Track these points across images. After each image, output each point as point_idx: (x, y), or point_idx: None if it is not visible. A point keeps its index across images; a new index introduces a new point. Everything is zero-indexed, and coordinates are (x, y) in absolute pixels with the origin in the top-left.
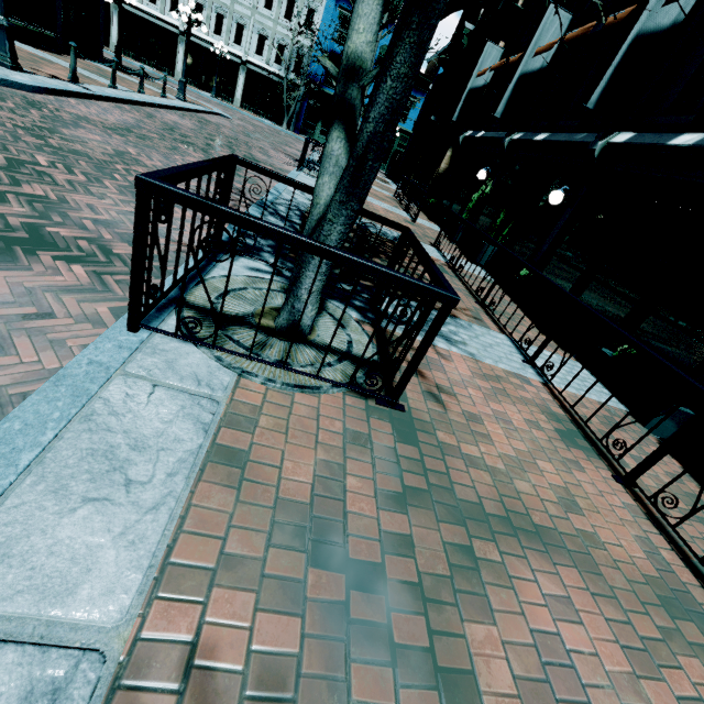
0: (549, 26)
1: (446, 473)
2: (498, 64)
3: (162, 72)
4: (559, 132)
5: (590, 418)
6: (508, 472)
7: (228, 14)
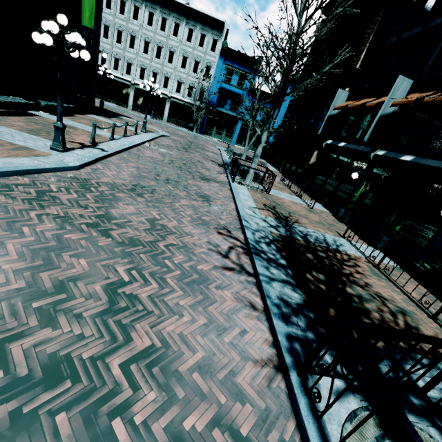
0: (398, 88)
1: None
2: (355, 105)
3: (120, 105)
4: (420, 155)
5: None
6: None
7: (159, 72)
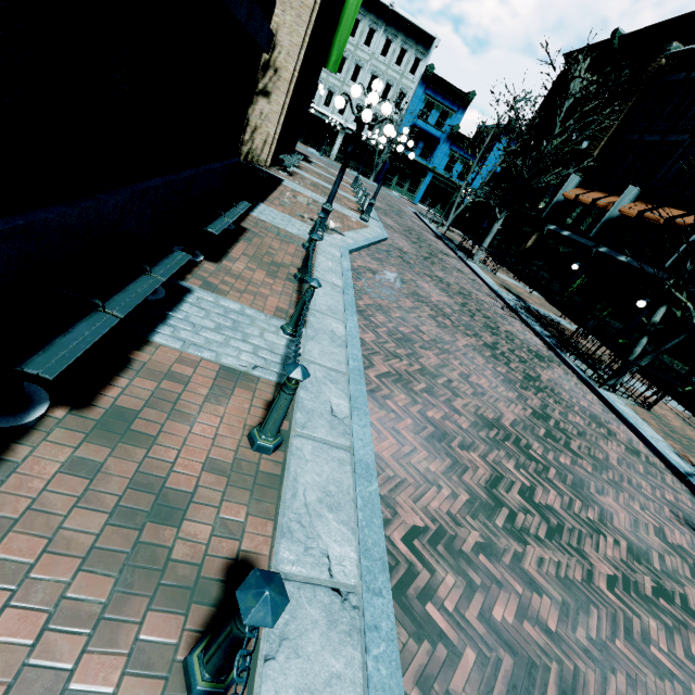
0: (628, 194)
1: (671, 428)
2: (587, 198)
3: None
4: (634, 258)
5: (690, 417)
6: (681, 430)
7: (337, 92)
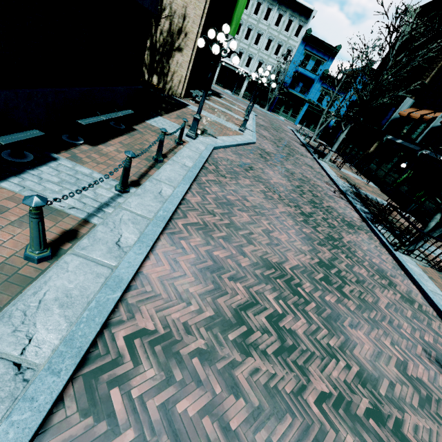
0: None
1: None
2: (416, 114)
3: None
4: None
5: None
6: None
7: (245, 52)
